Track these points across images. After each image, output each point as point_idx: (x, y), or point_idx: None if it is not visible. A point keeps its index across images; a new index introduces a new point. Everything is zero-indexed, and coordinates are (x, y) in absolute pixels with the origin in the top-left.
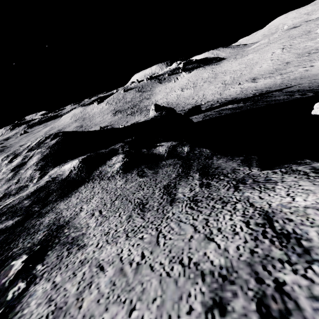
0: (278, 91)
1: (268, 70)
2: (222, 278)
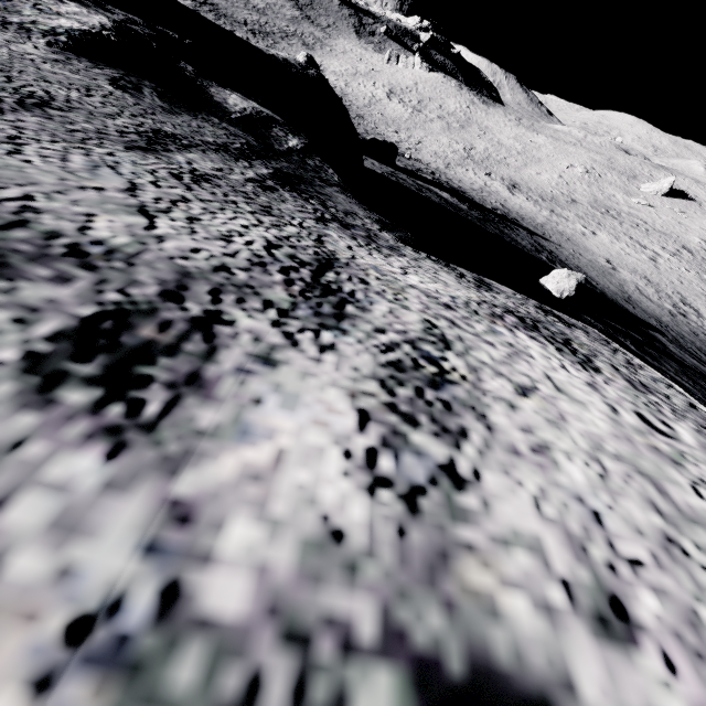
0: (528, 232)
1: (543, 189)
2: (68, 251)
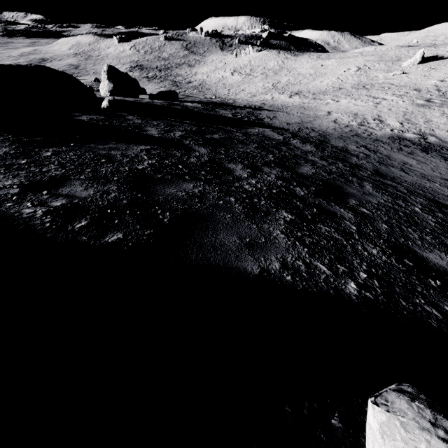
0: (256, 110)
1: (320, 89)
2: None
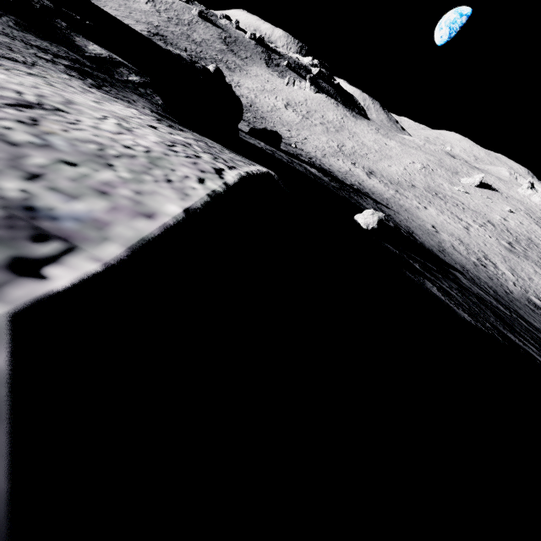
0: (375, 202)
1: (392, 176)
2: None
